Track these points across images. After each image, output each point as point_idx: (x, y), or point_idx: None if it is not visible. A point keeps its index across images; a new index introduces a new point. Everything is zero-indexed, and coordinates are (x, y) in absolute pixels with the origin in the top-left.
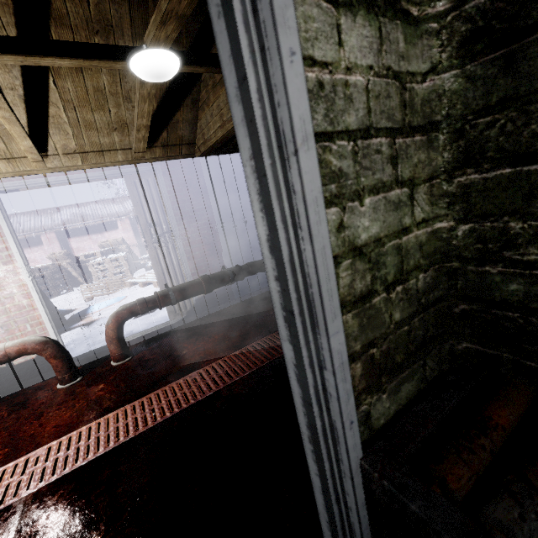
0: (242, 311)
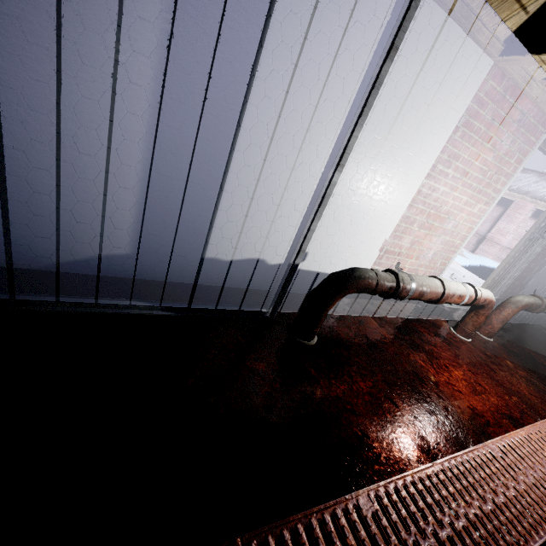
0: (537, 337)
